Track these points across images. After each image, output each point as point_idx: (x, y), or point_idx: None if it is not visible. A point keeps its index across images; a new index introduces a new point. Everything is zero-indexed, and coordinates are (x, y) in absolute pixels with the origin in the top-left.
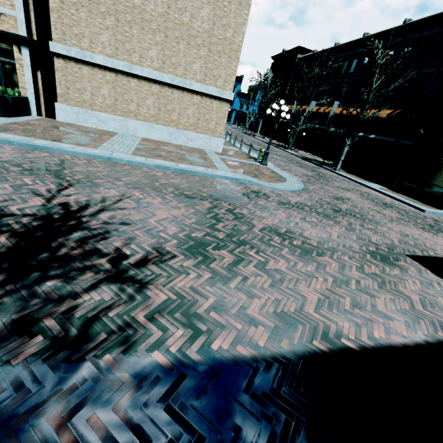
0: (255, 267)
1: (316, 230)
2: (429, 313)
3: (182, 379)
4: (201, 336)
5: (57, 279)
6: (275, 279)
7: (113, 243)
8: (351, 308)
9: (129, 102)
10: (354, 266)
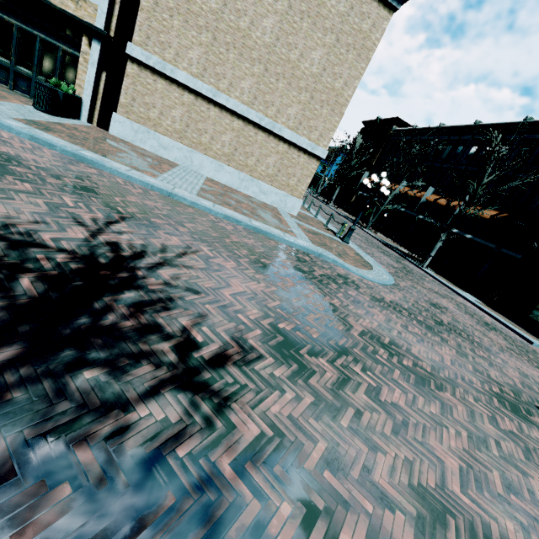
0: (367, 395)
1: (424, 347)
2: None
3: None
4: (319, 521)
5: (99, 369)
6: (396, 420)
7: (179, 318)
8: (505, 492)
9: (202, 132)
10: (484, 415)
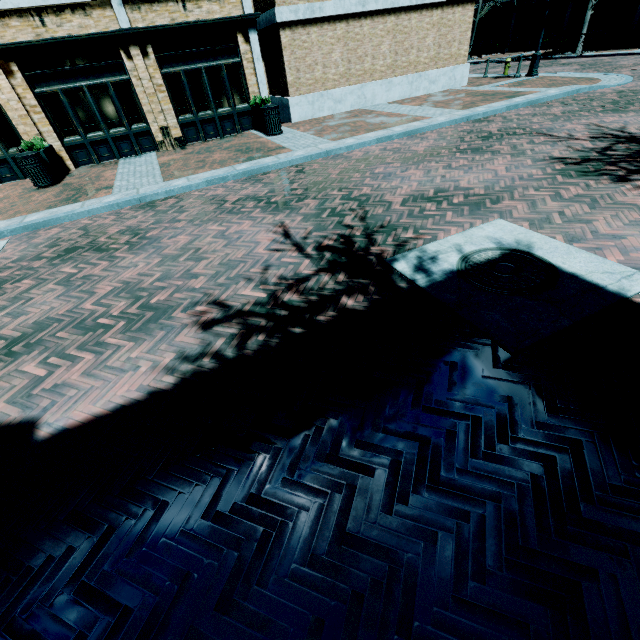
0: None
1: None
2: None
3: None
4: None
5: None
6: None
7: None
8: None
9: (362, 58)
10: None
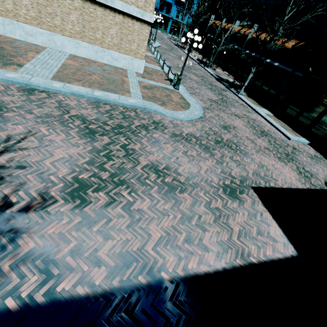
0: (122, 208)
1: (191, 164)
2: (239, 243)
3: (23, 320)
4: (51, 280)
5: None
6: (134, 219)
7: (3, 190)
8: (183, 243)
9: (53, 15)
10: (204, 202)
